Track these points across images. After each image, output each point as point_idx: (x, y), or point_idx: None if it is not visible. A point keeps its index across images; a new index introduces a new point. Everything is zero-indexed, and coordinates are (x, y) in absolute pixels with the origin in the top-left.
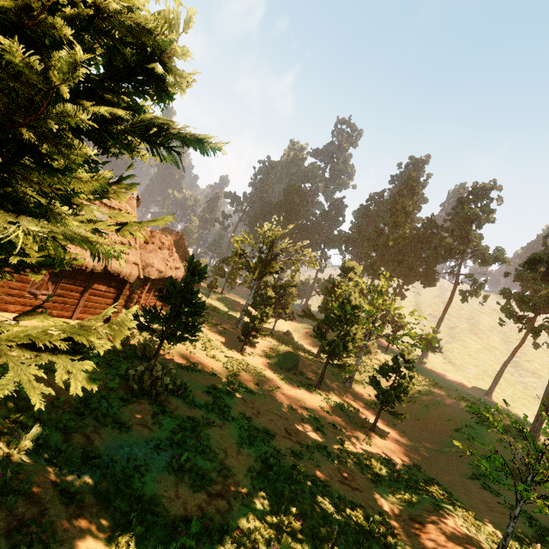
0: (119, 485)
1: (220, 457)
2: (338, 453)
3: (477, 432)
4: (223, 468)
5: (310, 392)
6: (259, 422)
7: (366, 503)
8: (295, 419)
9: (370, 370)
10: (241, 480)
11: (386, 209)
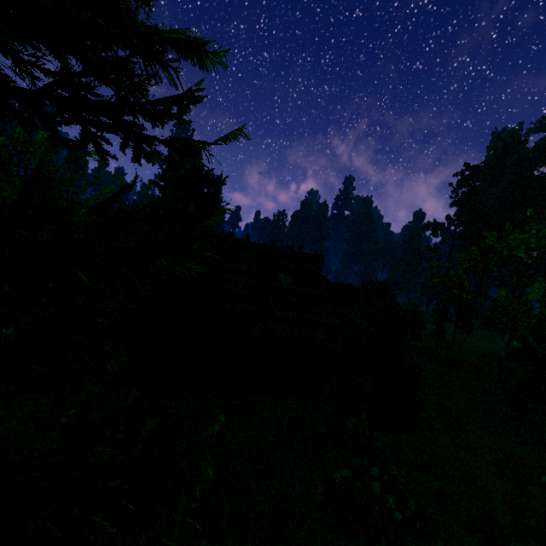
0: None
1: None
2: None
3: None
4: None
5: None
6: None
7: None
8: None
9: None
10: None
11: None
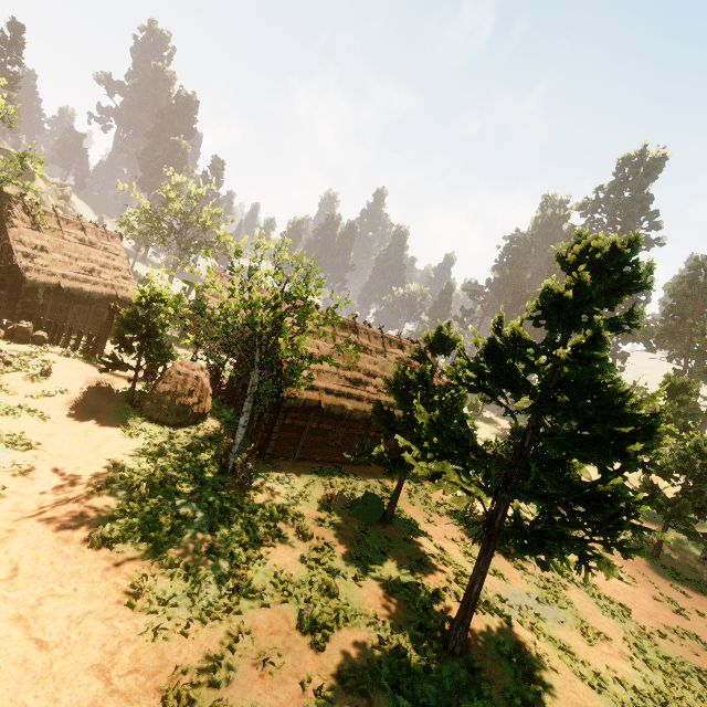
0: (536, 626)
1: (590, 621)
2: None
3: None
4: (600, 632)
5: (646, 561)
6: (606, 592)
7: None
8: (644, 595)
9: None
10: (621, 647)
11: None
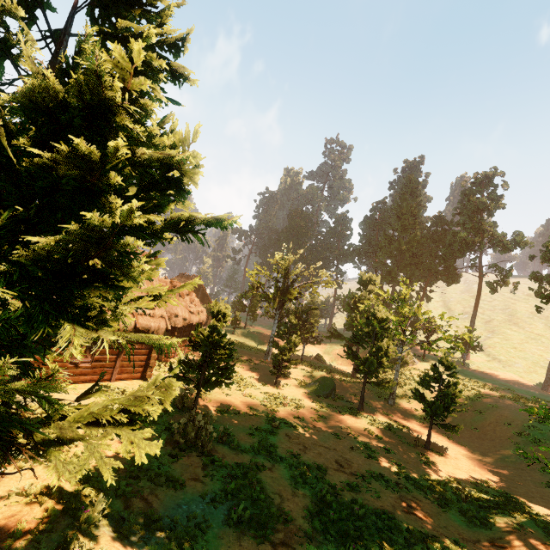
0: (184, 547)
1: (276, 502)
2: (396, 479)
3: (543, 433)
4: (281, 514)
5: (353, 416)
6: (308, 458)
7: (438, 531)
8: (344, 449)
9: (410, 382)
10: (302, 525)
11: (391, 215)
